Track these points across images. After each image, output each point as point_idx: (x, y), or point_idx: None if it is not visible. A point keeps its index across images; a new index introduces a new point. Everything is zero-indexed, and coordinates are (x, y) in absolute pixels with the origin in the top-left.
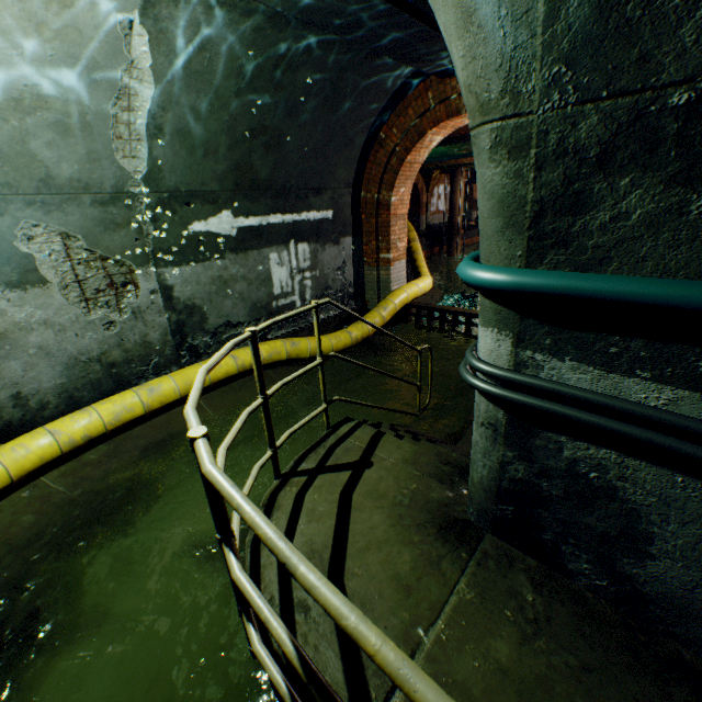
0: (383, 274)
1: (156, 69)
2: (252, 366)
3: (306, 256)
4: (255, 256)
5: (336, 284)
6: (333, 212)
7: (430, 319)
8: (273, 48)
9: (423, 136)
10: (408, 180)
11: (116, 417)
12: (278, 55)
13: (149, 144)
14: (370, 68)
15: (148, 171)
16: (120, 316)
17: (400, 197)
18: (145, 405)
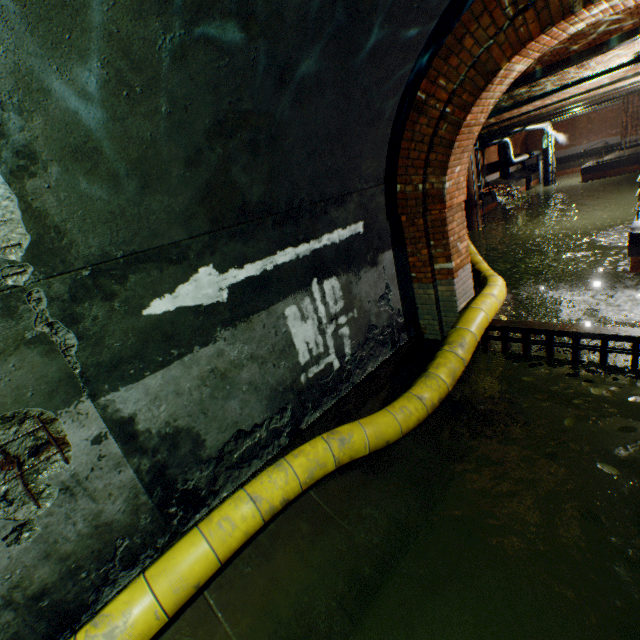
0: (442, 291)
1: None
2: (285, 502)
3: (336, 294)
4: (262, 319)
5: (380, 319)
6: (364, 222)
7: (527, 344)
8: None
9: (494, 75)
10: (464, 153)
11: None
12: None
13: (16, 189)
14: None
15: (34, 240)
16: (37, 507)
17: (455, 180)
18: None
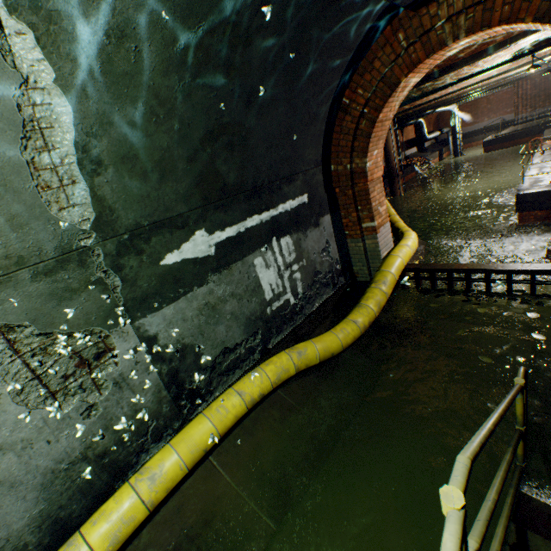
0: (369, 243)
1: (65, 83)
2: (261, 396)
3: (290, 248)
4: (238, 267)
5: (323, 266)
6: (308, 194)
7: (433, 281)
8: (216, 14)
9: (397, 87)
10: (379, 140)
11: (113, 539)
12: (224, 24)
13: (89, 183)
14: (334, 18)
15: (97, 216)
16: (99, 394)
17: (374, 161)
18: (147, 503)
